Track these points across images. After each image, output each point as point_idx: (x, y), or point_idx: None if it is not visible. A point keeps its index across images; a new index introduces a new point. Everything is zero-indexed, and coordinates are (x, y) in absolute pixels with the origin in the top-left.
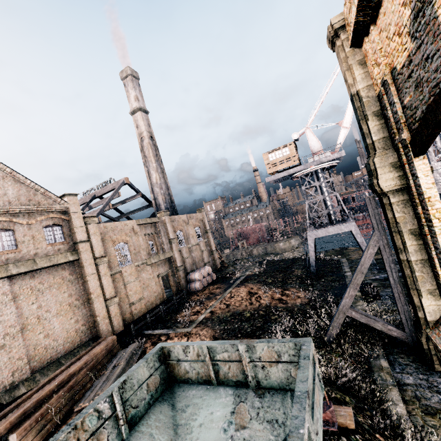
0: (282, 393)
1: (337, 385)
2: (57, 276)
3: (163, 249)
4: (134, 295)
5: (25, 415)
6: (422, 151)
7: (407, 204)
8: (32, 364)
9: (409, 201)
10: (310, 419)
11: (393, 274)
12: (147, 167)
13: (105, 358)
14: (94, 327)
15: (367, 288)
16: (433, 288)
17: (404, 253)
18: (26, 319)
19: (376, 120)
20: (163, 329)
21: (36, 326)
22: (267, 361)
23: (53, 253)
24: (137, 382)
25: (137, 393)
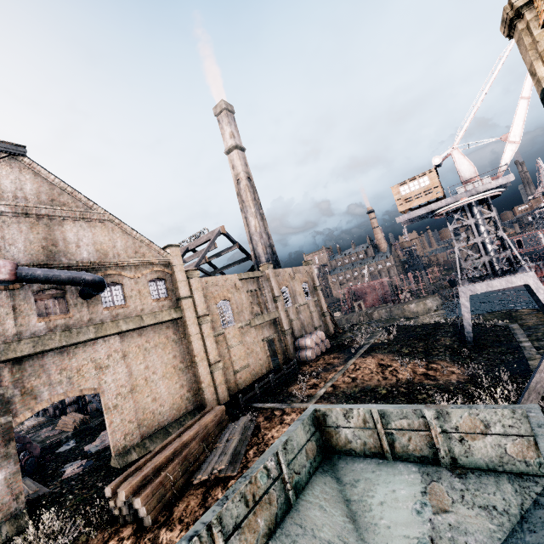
0: (493, 474)
1: None
2: (162, 335)
3: (267, 308)
4: (238, 362)
5: (145, 480)
6: None
7: None
8: (142, 429)
9: None
10: None
11: None
12: (244, 214)
13: (215, 430)
14: (199, 395)
15: None
16: None
17: None
18: (135, 379)
19: None
20: (275, 402)
21: (144, 388)
22: (467, 432)
23: (158, 309)
24: (296, 445)
25: (298, 458)
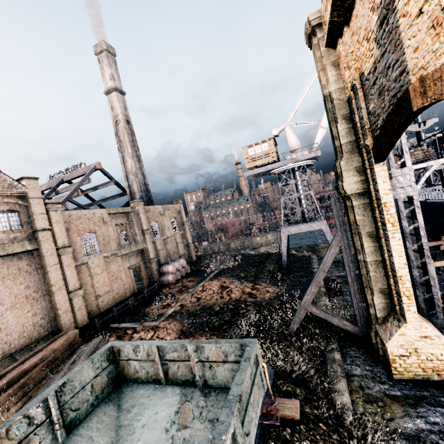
0: (227, 391)
1: (292, 377)
2: (12, 267)
3: (136, 240)
4: (102, 288)
5: None
6: (382, 158)
7: (367, 208)
8: None
9: (369, 205)
10: (238, 423)
11: (351, 273)
12: (121, 153)
13: (64, 353)
14: (55, 321)
15: (332, 284)
16: (384, 287)
17: (362, 254)
18: None
19: (345, 123)
20: (131, 322)
21: None
22: (214, 361)
23: (7, 241)
24: (79, 383)
25: (79, 395)
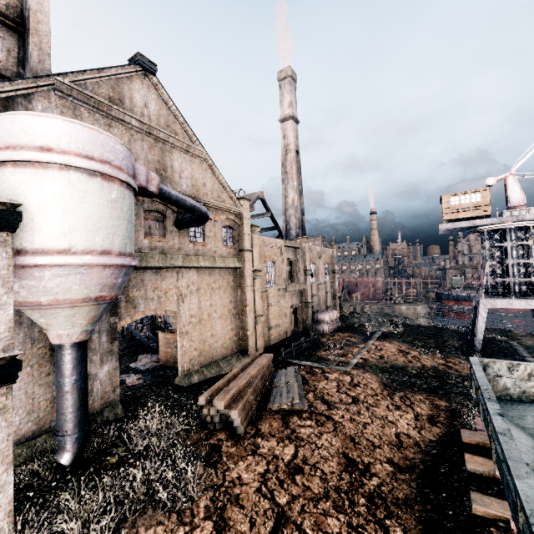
0: None
1: None
2: (224, 279)
3: (298, 278)
4: (273, 320)
5: (233, 398)
6: None
7: None
8: (201, 358)
9: None
10: None
11: None
12: (285, 185)
13: (267, 372)
14: (242, 341)
15: None
16: None
17: None
18: (202, 313)
19: None
20: (309, 362)
21: (207, 323)
22: None
23: (225, 255)
24: None
25: None
